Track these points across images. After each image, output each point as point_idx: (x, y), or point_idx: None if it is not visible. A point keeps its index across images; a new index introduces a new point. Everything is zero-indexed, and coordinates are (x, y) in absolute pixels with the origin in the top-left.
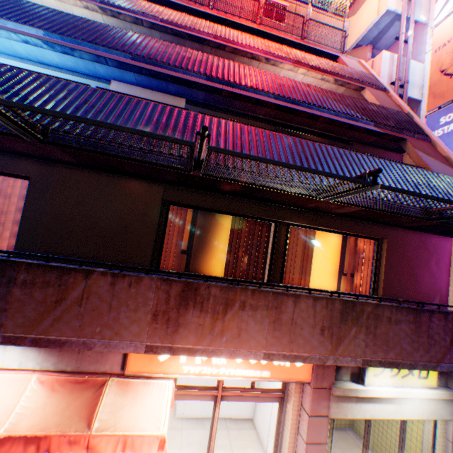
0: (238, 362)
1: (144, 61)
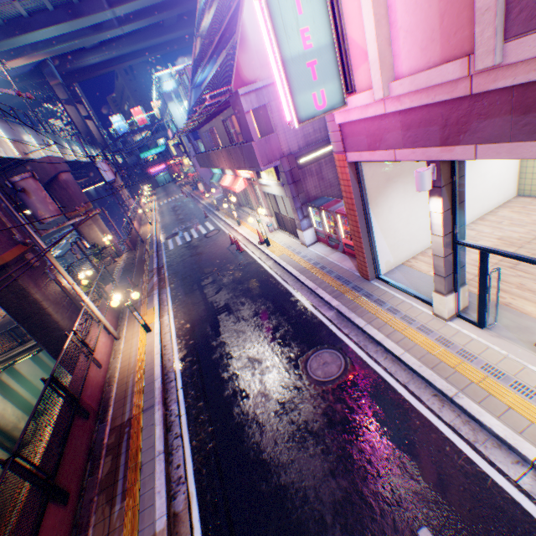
0: (245, 173)
1: (206, 58)
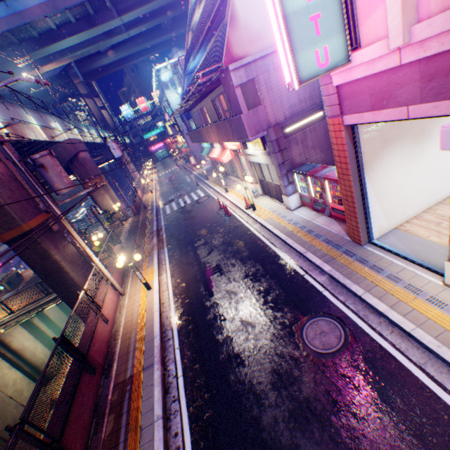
0: (232, 145)
1: (197, 46)
